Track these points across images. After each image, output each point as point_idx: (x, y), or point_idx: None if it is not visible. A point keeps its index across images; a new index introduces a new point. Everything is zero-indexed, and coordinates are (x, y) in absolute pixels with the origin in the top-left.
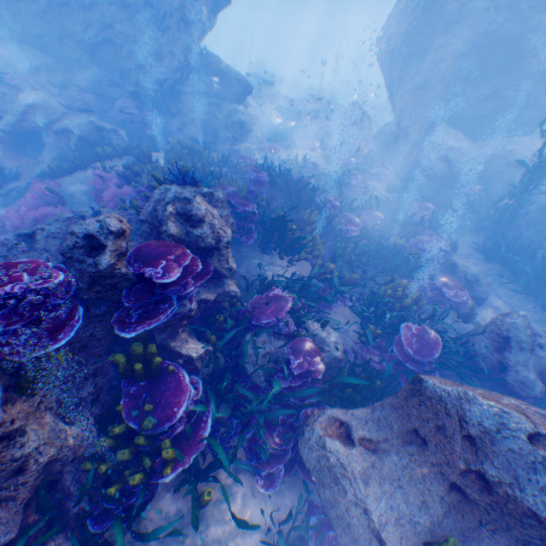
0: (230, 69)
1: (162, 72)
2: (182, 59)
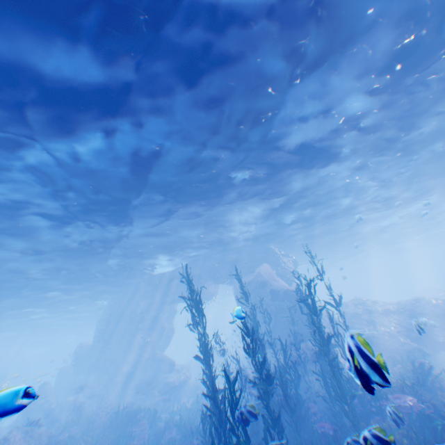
0: (163, 354)
1: (127, 367)
2: (136, 359)
